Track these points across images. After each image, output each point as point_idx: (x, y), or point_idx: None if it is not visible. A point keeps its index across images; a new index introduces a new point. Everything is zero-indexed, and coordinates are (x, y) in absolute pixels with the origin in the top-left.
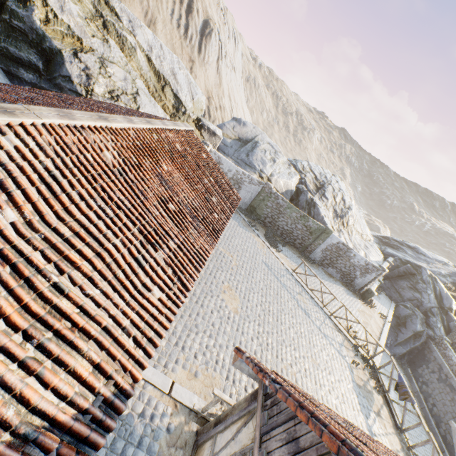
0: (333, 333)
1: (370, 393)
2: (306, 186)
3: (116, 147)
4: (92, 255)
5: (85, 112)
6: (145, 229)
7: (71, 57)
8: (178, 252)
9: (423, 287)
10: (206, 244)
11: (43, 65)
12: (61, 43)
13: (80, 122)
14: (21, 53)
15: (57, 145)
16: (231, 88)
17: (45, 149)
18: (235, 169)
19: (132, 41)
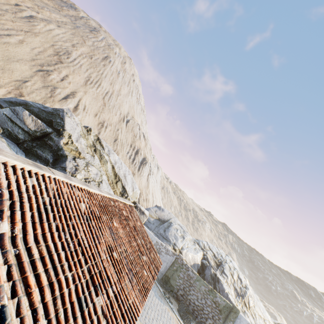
0: None
1: None
2: (208, 261)
3: (89, 202)
4: (46, 283)
5: (77, 179)
6: (93, 270)
7: (71, 159)
8: (114, 302)
9: None
10: (137, 300)
11: (53, 160)
12: (69, 153)
13: (74, 182)
14: (43, 154)
15: (56, 191)
16: (154, 190)
17: (49, 191)
18: (155, 240)
19: (107, 158)
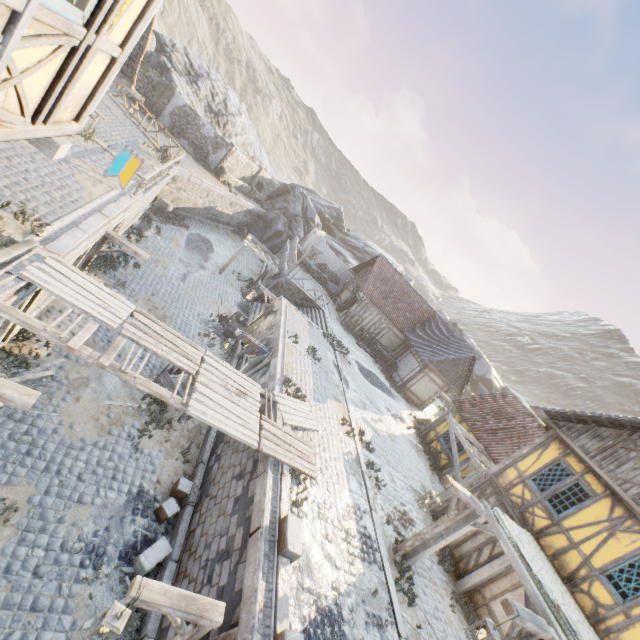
0: (137, 133)
1: (150, 156)
2: (171, 62)
3: None
4: None
5: None
6: None
7: None
8: None
9: (293, 200)
10: None
11: None
12: None
13: None
14: None
15: None
16: None
17: None
18: None
19: None
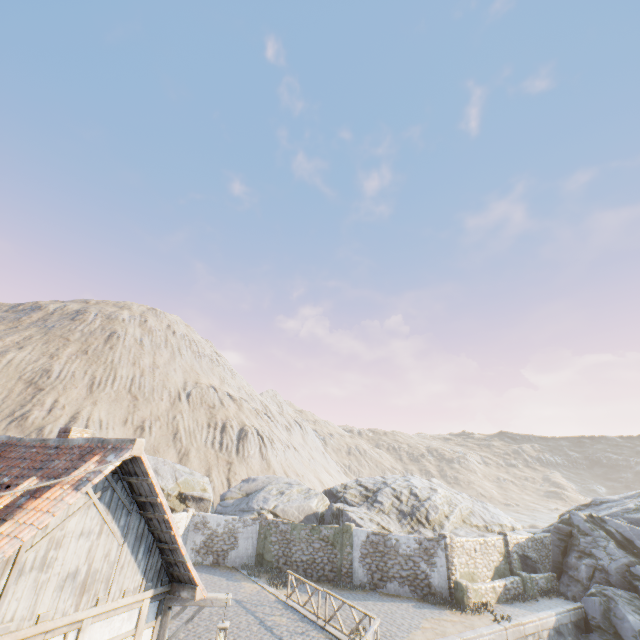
0: (310, 639)
1: None
2: (346, 502)
3: None
4: None
5: None
6: None
7: None
8: None
9: (588, 541)
10: None
11: None
12: None
13: None
14: None
15: None
16: (288, 465)
17: None
18: (223, 519)
19: None
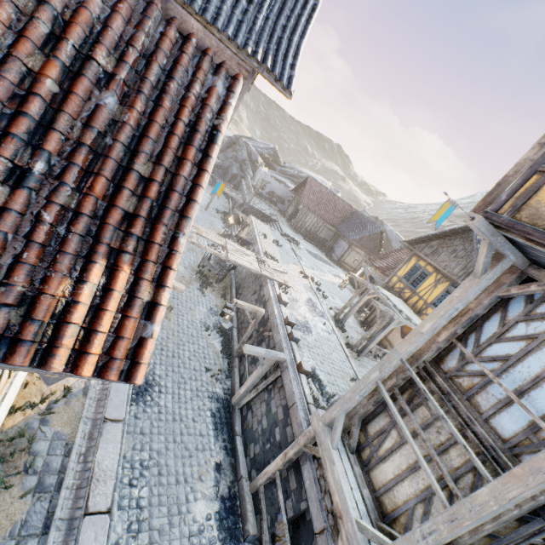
0: None
1: None
2: None
3: None
4: None
5: None
6: None
7: None
8: None
9: (239, 149)
10: None
11: None
12: None
13: None
14: None
15: None
16: None
17: None
18: None
19: None
